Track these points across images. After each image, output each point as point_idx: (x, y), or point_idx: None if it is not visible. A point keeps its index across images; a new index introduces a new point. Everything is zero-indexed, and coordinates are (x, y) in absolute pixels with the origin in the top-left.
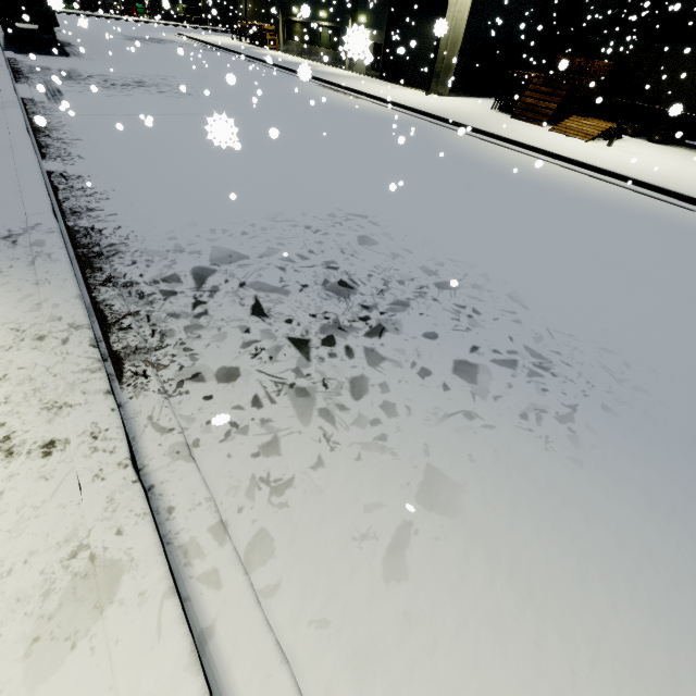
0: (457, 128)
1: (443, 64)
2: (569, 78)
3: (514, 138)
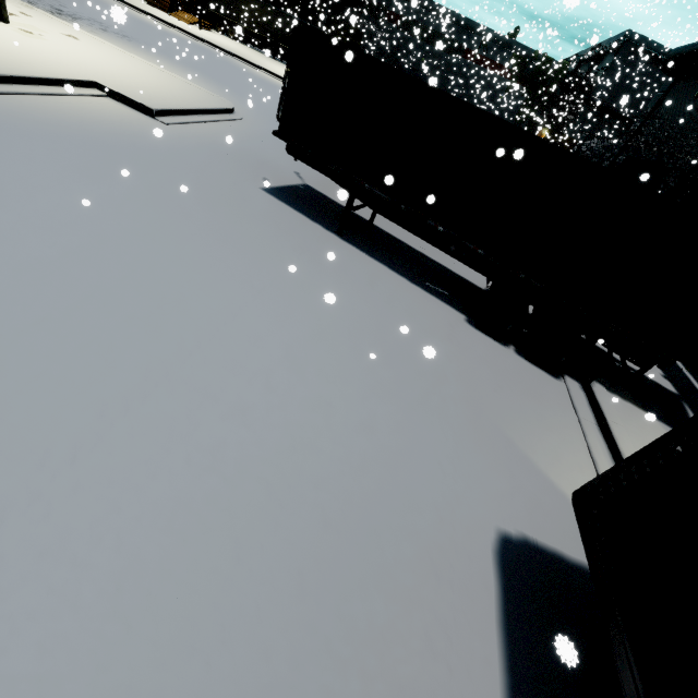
0: None
1: None
2: None
3: (143, 9)
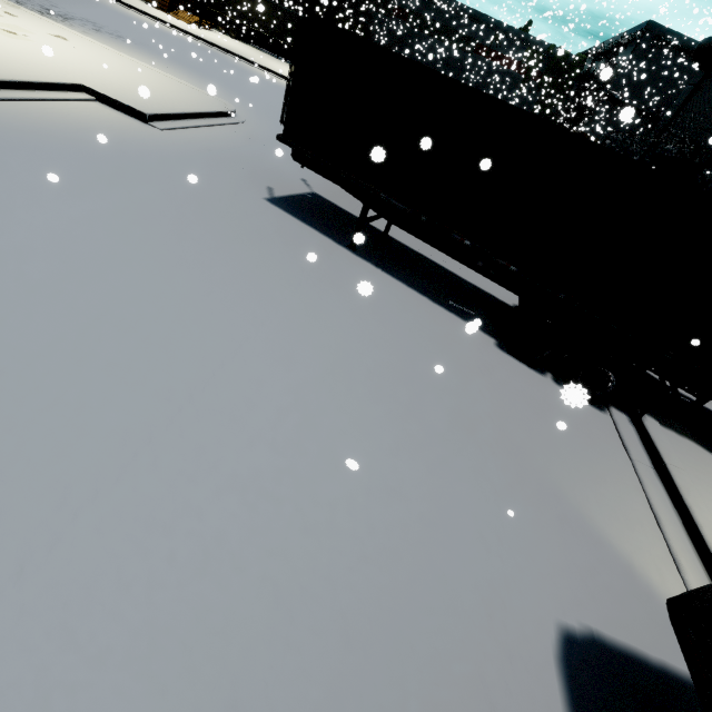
0: None
1: None
2: None
3: (140, 8)
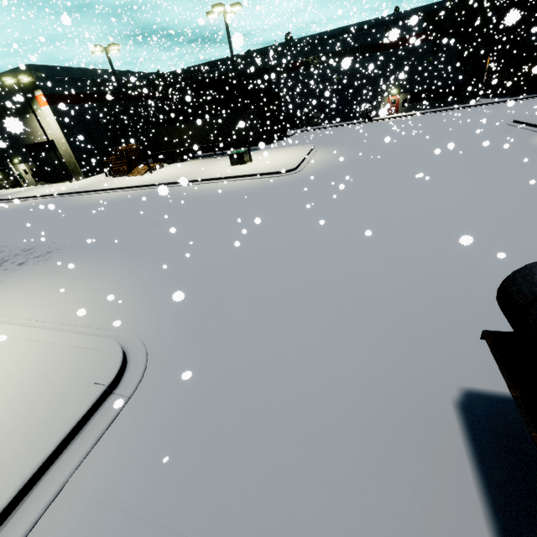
0: (78, 194)
1: (72, 167)
2: (125, 155)
3: (102, 188)
